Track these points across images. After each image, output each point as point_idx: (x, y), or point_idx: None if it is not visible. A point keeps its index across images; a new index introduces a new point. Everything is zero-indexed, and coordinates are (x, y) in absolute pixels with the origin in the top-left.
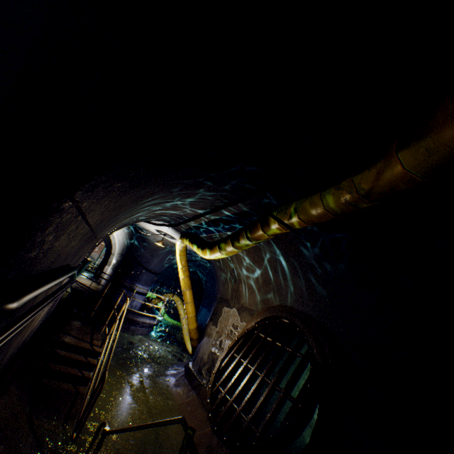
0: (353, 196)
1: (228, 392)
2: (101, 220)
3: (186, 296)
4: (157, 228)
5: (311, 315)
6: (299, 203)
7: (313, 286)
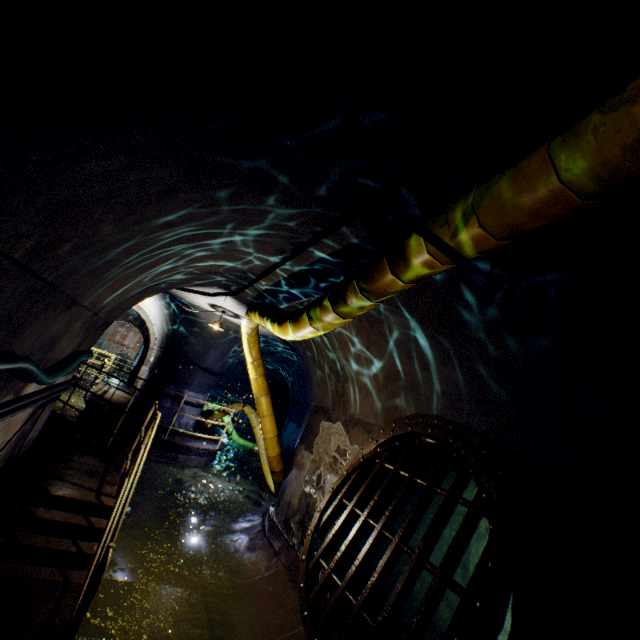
0: None
1: (336, 569)
2: (37, 244)
3: (262, 405)
4: (210, 300)
5: (480, 430)
6: (480, 191)
7: (482, 379)
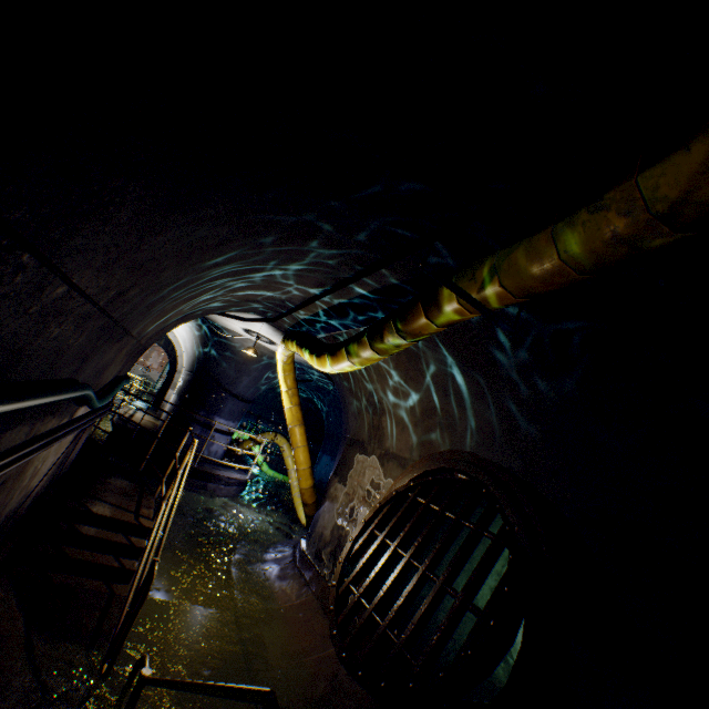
0: (635, 219)
1: (365, 594)
2: (117, 292)
3: (295, 436)
4: (245, 325)
5: (509, 467)
6: (501, 255)
7: (513, 419)
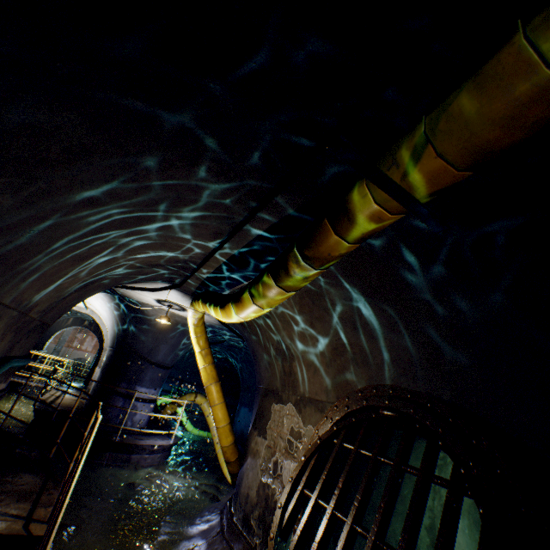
0: None
1: None
2: None
3: (212, 394)
4: (156, 295)
5: (441, 395)
6: (432, 117)
7: (435, 341)
